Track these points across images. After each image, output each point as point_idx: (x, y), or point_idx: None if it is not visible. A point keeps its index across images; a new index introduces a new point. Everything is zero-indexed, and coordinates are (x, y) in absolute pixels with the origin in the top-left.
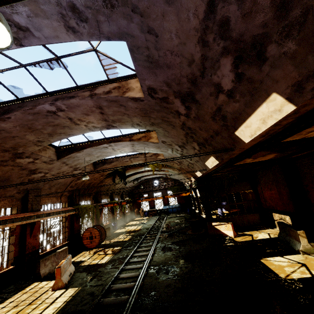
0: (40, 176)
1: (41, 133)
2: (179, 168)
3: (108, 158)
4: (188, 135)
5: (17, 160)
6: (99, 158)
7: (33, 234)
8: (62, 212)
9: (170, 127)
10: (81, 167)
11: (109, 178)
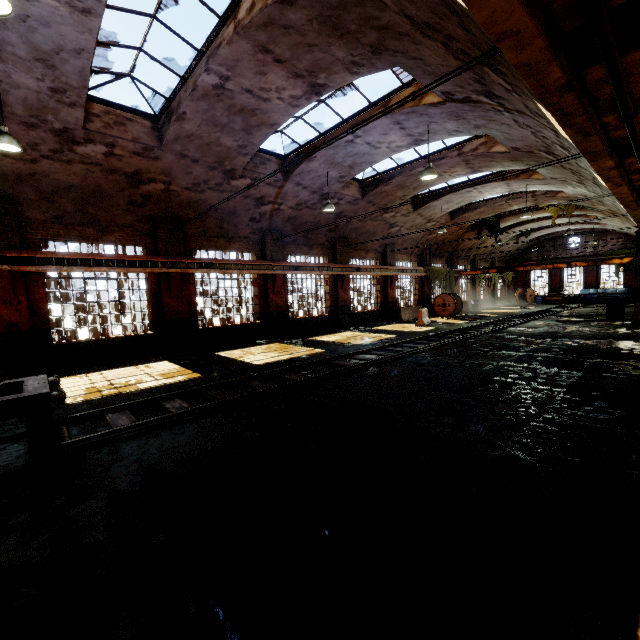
0: (396, 230)
1: (408, 188)
2: (609, 210)
3: (472, 202)
4: (576, 174)
5: (384, 215)
6: (460, 204)
7: (392, 286)
8: (413, 272)
9: (550, 167)
10: (436, 217)
11: (472, 232)
